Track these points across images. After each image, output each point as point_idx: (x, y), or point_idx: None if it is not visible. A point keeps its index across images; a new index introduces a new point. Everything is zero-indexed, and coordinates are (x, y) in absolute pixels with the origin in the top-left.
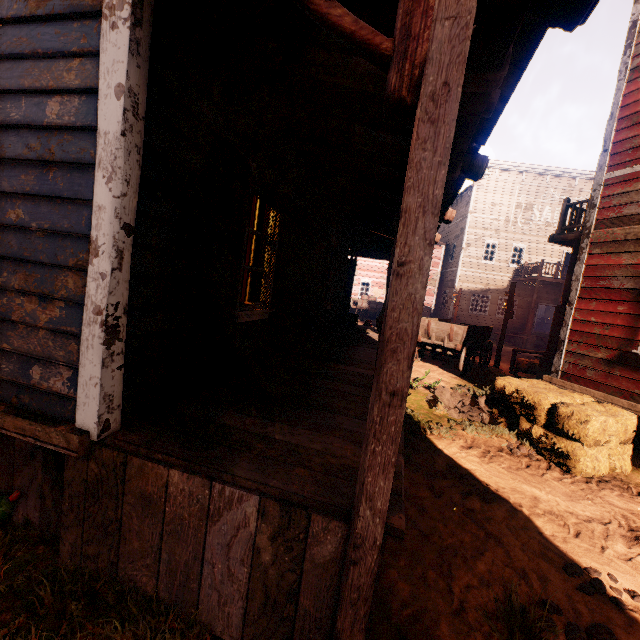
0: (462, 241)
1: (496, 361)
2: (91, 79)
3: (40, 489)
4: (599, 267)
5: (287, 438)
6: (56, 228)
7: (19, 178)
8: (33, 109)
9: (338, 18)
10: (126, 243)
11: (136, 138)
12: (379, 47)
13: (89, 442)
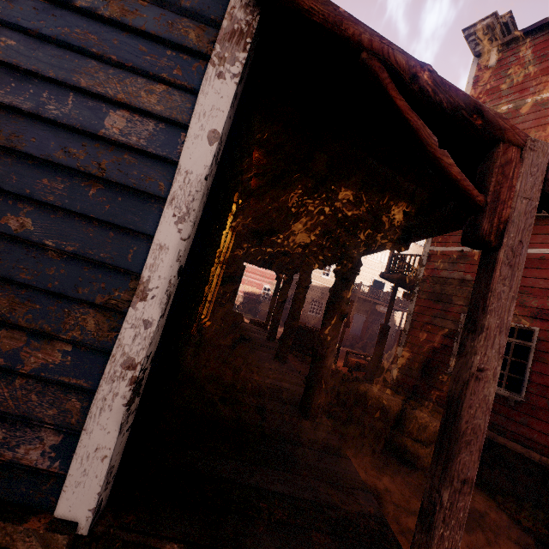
0: None
1: (335, 359)
2: (178, 111)
3: None
4: (425, 308)
5: (279, 488)
6: (85, 254)
7: (38, 181)
8: (85, 112)
9: (448, 165)
10: (174, 286)
11: (209, 181)
12: (475, 198)
13: (73, 538)
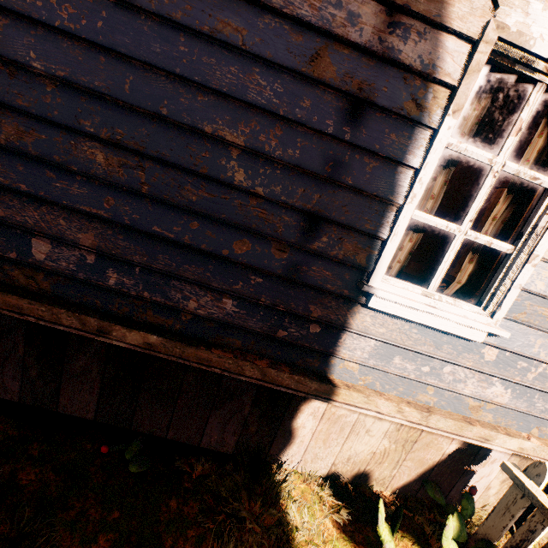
0: None
1: None
2: None
3: (488, 483)
4: None
5: None
6: None
7: None
8: None
9: None
10: None
11: None
12: None
13: None
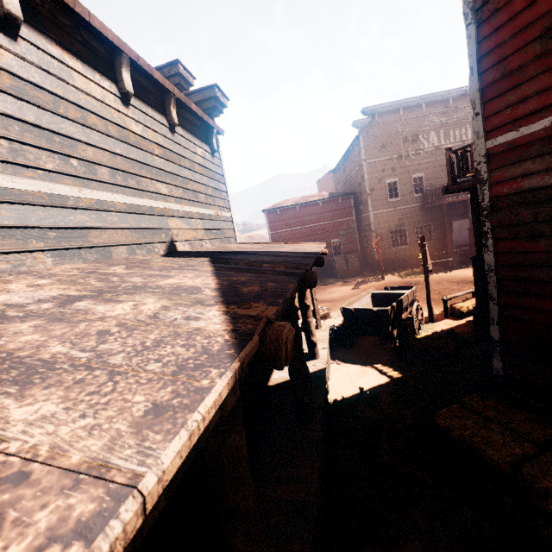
0: (365, 188)
1: (430, 315)
2: None
3: None
4: (513, 254)
5: None
6: None
7: None
8: None
9: None
10: None
11: None
12: None
13: None
